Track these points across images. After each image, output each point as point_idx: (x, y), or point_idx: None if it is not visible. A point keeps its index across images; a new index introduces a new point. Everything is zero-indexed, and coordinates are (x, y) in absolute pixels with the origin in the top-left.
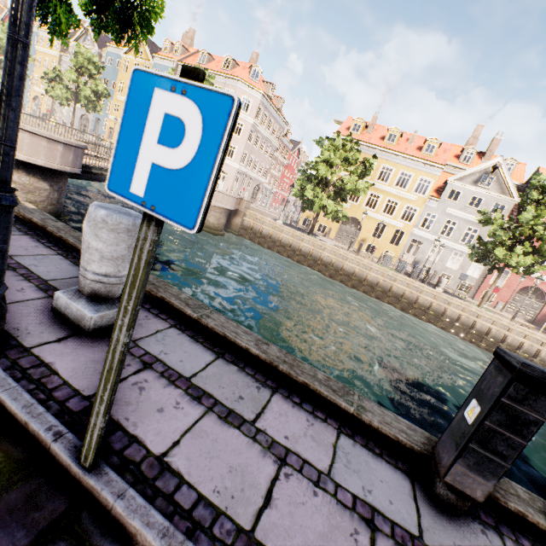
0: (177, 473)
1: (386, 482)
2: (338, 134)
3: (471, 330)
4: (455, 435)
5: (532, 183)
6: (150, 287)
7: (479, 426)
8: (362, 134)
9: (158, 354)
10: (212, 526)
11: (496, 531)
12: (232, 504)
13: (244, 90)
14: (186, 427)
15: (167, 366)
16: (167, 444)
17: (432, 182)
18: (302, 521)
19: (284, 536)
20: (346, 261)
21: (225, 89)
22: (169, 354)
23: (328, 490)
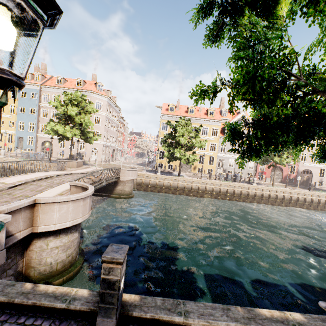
0: None
1: None
2: (181, 118)
3: (277, 199)
4: None
5: None
6: None
7: None
8: (175, 111)
9: None
10: None
11: None
12: None
13: (96, 97)
14: None
15: None
16: None
17: (218, 129)
18: None
19: None
20: (207, 185)
21: None
22: None
23: None
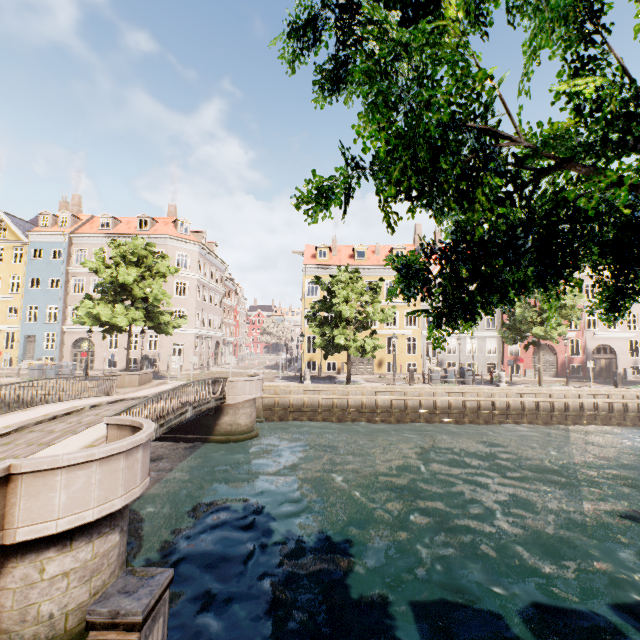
0: None
1: None
2: (340, 269)
3: (554, 412)
4: None
5: None
6: None
7: None
8: (330, 258)
9: None
10: None
11: None
12: None
13: (177, 246)
14: None
15: None
16: None
17: None
18: None
19: None
20: (407, 396)
21: None
22: None
23: None
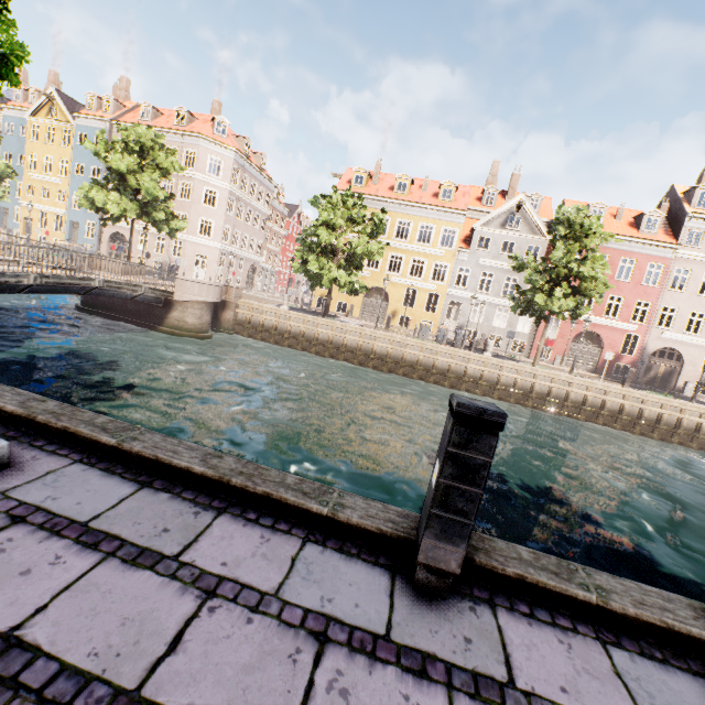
0: (33, 647)
1: (356, 584)
2: (334, 189)
3: (531, 394)
4: (426, 506)
5: (557, 218)
6: (46, 418)
7: (436, 487)
8: (367, 186)
9: (41, 502)
10: (75, 699)
11: (488, 603)
12: (115, 664)
13: (210, 149)
14: (64, 585)
15: (53, 514)
16: (25, 614)
17: (457, 232)
18: (220, 658)
19: (188, 682)
20: (376, 341)
21: (184, 149)
22: (60, 498)
23: (271, 613)
